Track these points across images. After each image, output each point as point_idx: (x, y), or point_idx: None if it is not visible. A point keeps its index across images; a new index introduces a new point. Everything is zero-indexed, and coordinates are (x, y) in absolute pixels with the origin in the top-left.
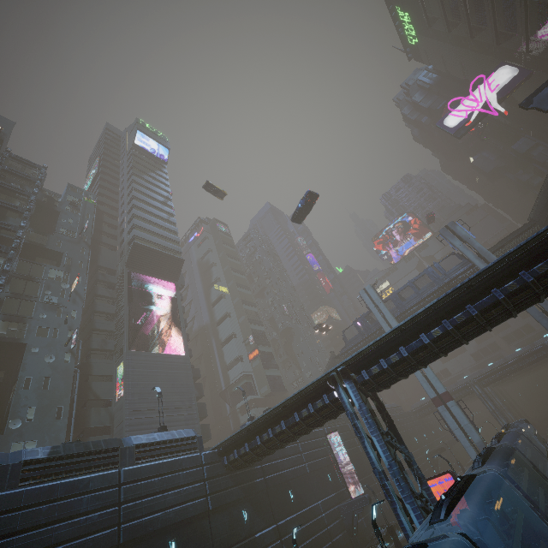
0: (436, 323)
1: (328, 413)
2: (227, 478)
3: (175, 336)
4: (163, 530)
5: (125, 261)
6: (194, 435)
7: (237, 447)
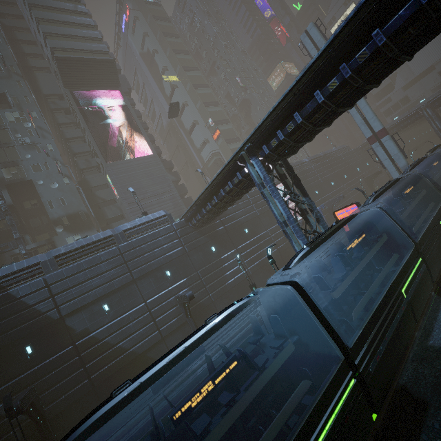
0: (334, 71)
1: (245, 185)
2: (195, 233)
3: (141, 140)
4: (159, 268)
5: (61, 82)
6: (165, 214)
7: (194, 216)
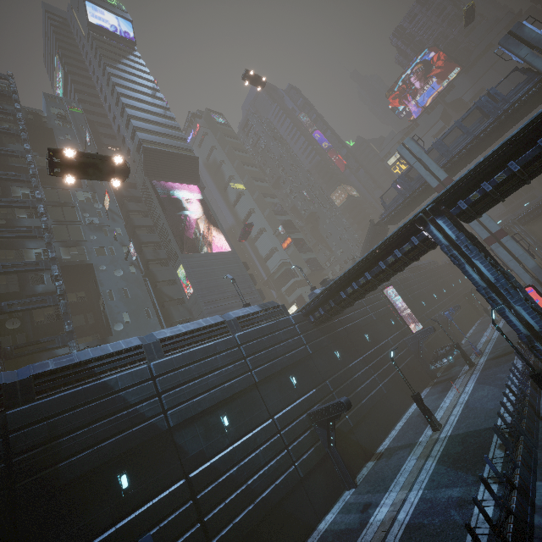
0: None
1: (416, 254)
2: (315, 331)
3: (215, 236)
4: (282, 371)
5: (141, 171)
6: (278, 305)
7: (321, 306)
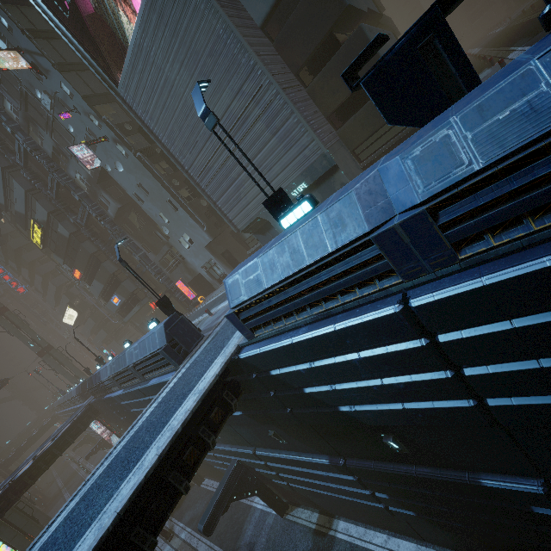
0: None
1: None
2: None
3: None
4: None
5: None
6: (157, 349)
7: None
